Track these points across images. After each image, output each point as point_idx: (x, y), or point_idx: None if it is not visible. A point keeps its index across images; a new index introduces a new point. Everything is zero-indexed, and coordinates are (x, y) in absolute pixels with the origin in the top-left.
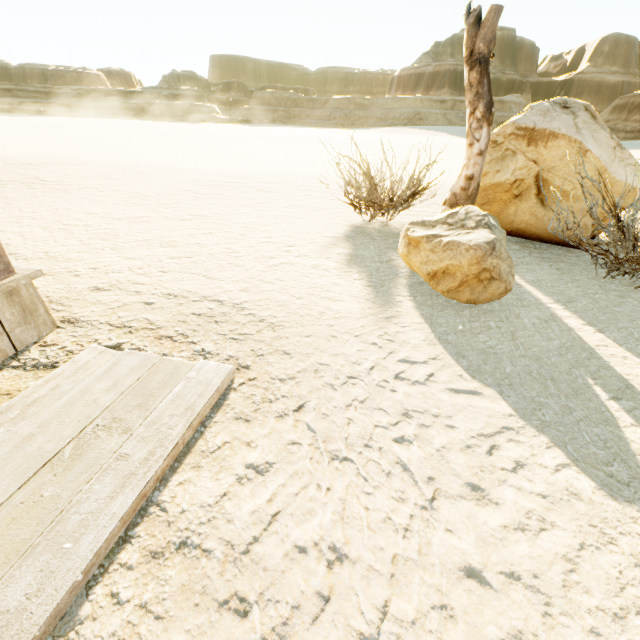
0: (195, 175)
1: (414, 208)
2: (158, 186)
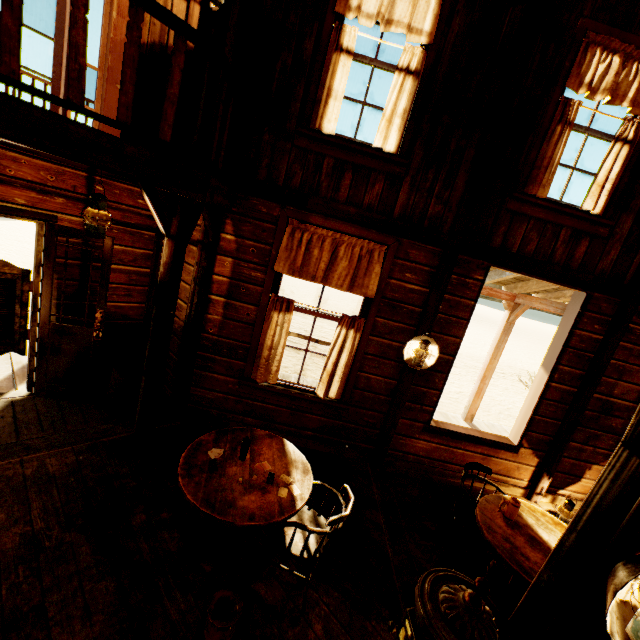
0: None
1: None
2: None
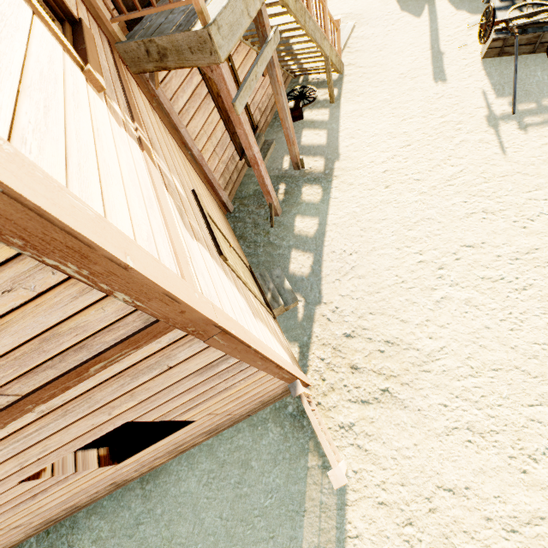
0: None
1: None
2: None
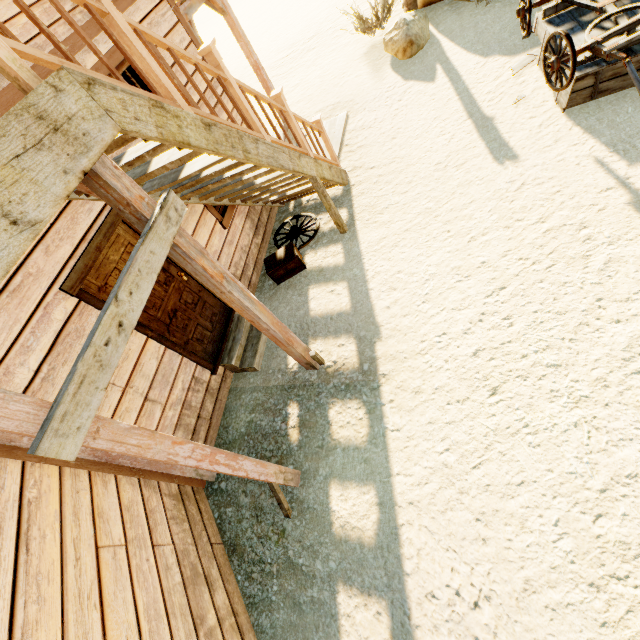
0: (263, 64)
1: (399, 7)
2: (257, 84)
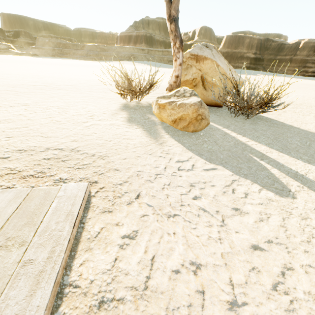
0: (10, 82)
1: (148, 95)
2: None
